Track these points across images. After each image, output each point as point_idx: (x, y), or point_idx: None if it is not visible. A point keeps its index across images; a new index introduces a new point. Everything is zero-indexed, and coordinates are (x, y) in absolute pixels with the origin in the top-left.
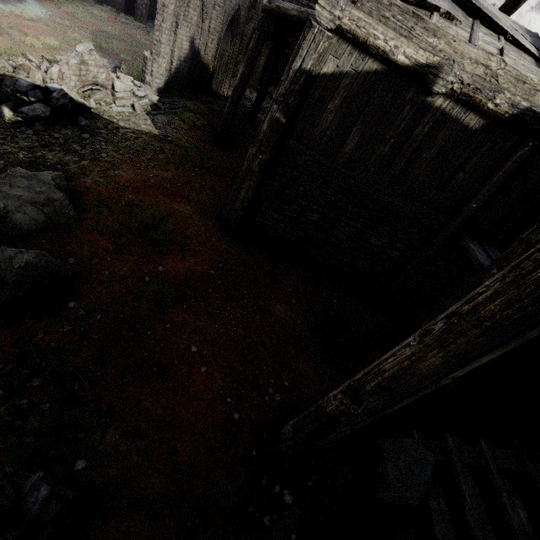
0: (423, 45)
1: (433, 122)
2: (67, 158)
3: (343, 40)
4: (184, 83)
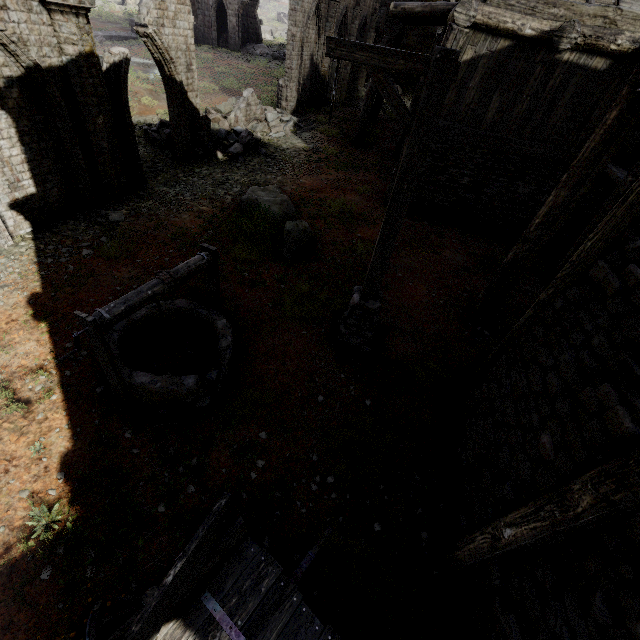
0: (546, 17)
1: (563, 74)
2: (268, 177)
3: (478, 32)
4: (307, 100)
